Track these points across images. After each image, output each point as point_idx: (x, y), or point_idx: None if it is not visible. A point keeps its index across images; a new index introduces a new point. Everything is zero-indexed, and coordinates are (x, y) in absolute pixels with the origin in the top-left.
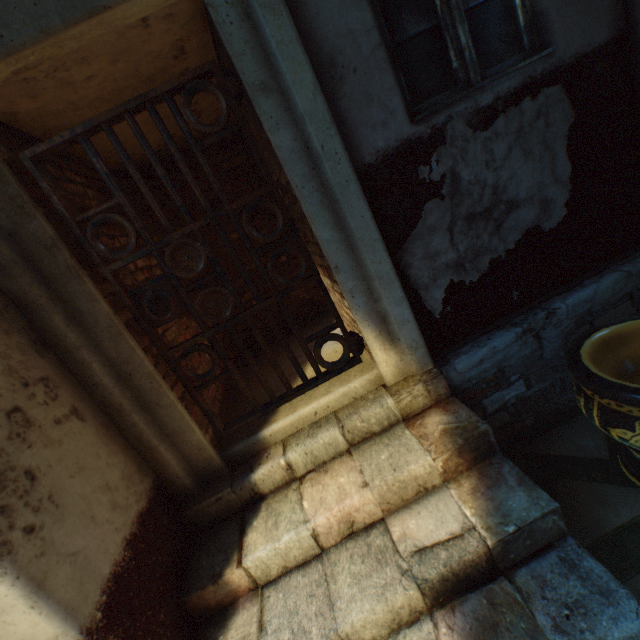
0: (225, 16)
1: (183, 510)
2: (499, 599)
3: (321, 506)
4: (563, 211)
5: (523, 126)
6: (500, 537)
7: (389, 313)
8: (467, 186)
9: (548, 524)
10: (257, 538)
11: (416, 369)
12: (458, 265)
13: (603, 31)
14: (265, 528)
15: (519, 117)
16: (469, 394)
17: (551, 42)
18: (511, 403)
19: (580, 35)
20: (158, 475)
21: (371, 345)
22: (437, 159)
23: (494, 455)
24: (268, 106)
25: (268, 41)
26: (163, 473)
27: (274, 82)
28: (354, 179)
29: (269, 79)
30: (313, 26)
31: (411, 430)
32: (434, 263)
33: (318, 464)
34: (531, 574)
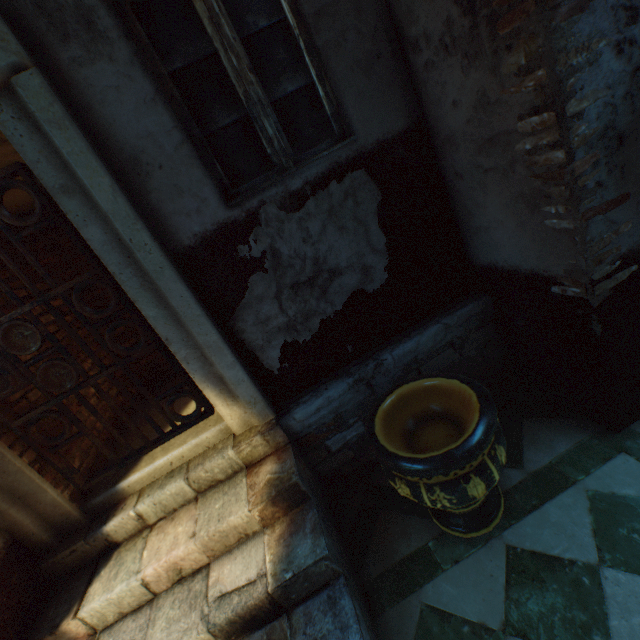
0: (14, 129)
1: (40, 563)
2: (275, 635)
3: (155, 556)
4: (385, 274)
5: (334, 206)
6: (279, 583)
7: (224, 375)
8: (288, 259)
9: (322, 568)
10: (98, 588)
11: (259, 420)
12: (290, 327)
13: (401, 120)
14: (108, 578)
15: (329, 198)
16: (312, 438)
17: (354, 130)
18: (354, 441)
19: (379, 124)
20: (13, 534)
21: (214, 402)
22: (255, 238)
23: (308, 501)
24: (73, 205)
25: (60, 151)
26: (18, 532)
27: (75, 184)
28: (168, 265)
29: (70, 182)
30: (112, 130)
31: (247, 478)
32: (267, 327)
33: (169, 511)
34: (305, 611)
